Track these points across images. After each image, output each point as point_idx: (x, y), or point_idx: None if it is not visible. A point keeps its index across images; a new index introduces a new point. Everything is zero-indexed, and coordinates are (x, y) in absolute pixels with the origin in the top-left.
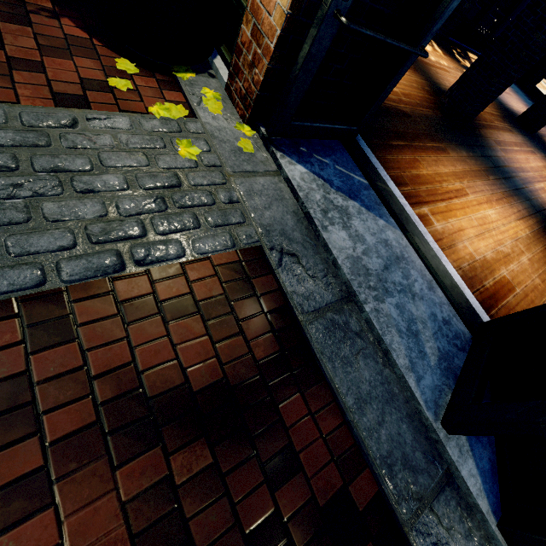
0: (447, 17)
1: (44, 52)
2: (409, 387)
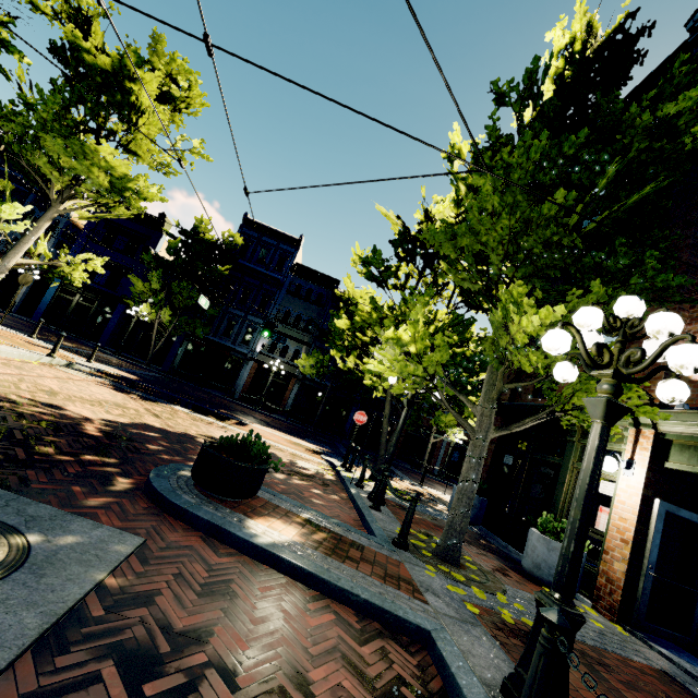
0: None
1: (519, 581)
2: None
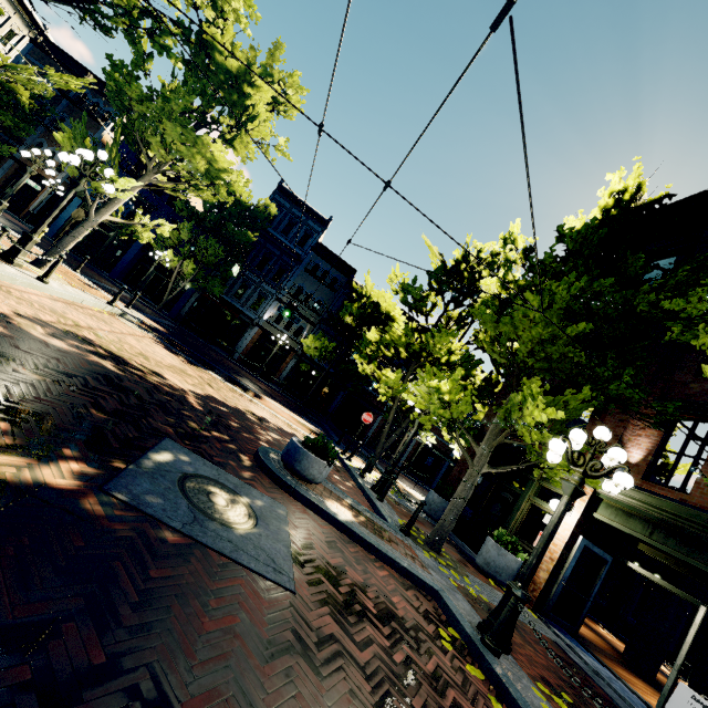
0: (595, 593)
1: (473, 571)
2: (634, 707)
